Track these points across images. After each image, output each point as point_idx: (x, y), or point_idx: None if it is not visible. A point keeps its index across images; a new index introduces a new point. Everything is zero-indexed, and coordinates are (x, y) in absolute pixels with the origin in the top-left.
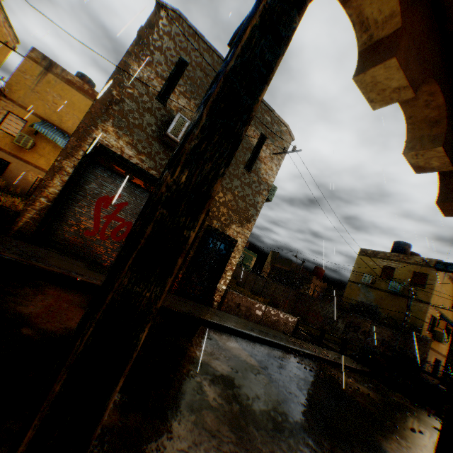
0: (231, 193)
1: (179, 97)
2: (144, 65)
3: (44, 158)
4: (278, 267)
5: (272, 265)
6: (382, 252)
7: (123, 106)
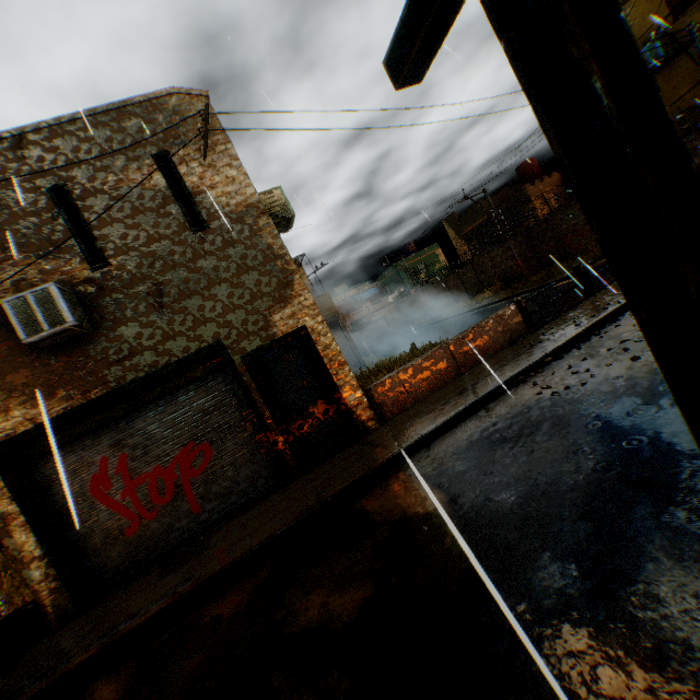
0: (220, 284)
1: None
2: None
3: None
4: (471, 229)
5: (461, 236)
6: None
7: None
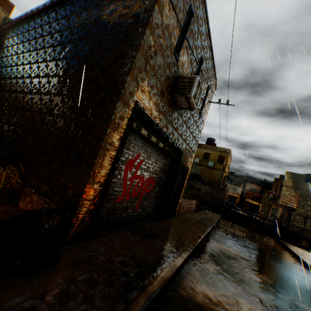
0: (192, 135)
1: (184, 51)
2: (172, 9)
3: None
4: None
5: None
6: (204, 144)
7: (155, 60)
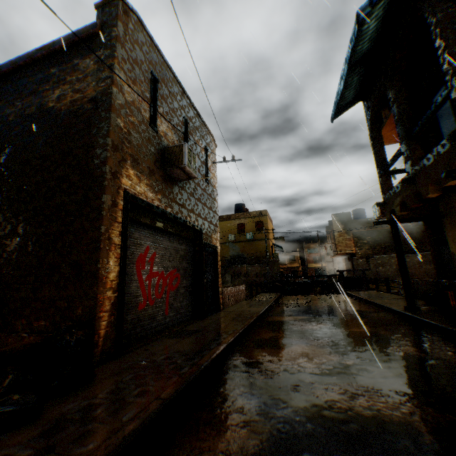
0: (206, 207)
1: (161, 120)
2: (132, 83)
3: None
4: None
5: None
6: (233, 214)
7: (132, 140)
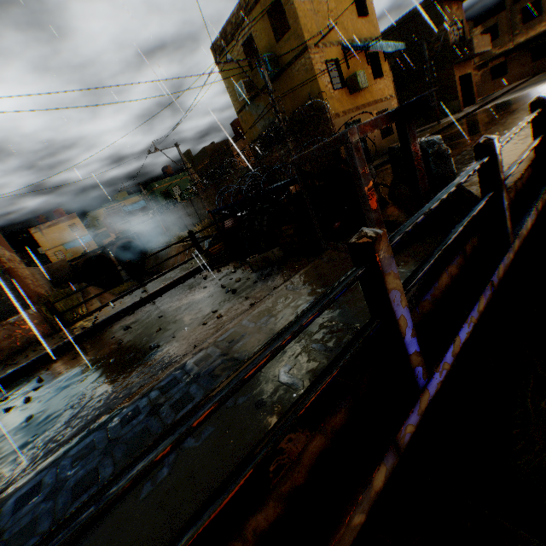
0: None
1: None
2: None
3: None
4: (201, 168)
5: (196, 171)
6: (227, 24)
7: None
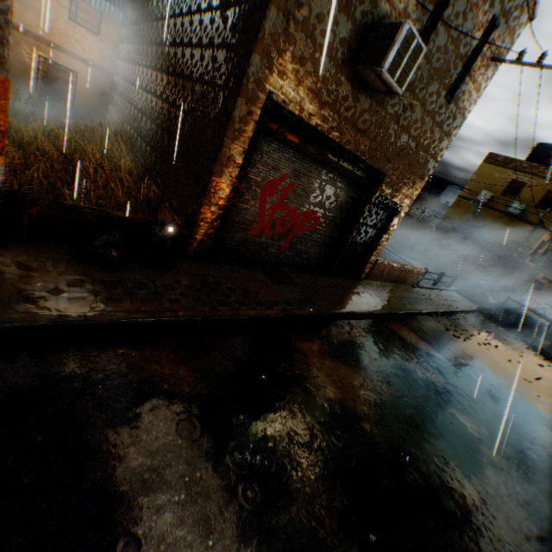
0: (416, 143)
1: None
2: None
3: (31, 12)
4: None
5: None
6: (517, 160)
7: (310, 8)
